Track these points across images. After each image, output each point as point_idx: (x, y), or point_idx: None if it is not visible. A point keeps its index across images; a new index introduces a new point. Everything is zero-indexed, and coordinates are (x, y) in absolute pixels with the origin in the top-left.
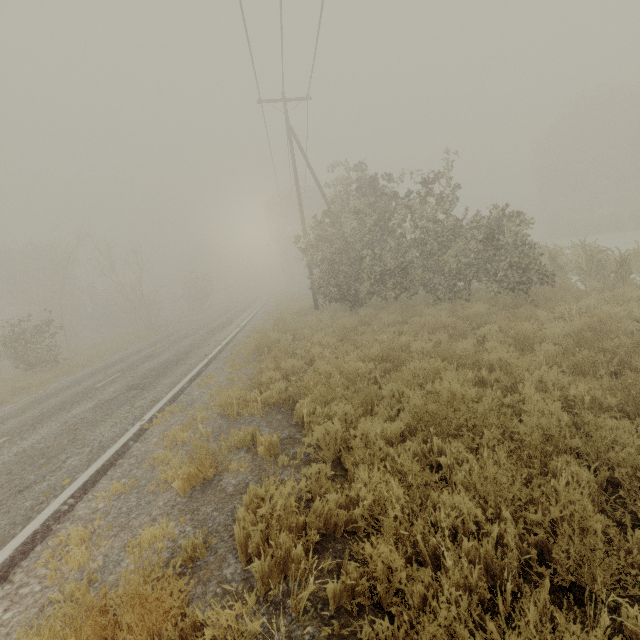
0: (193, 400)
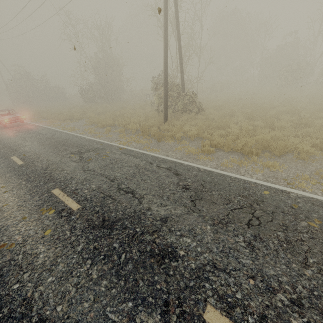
0: None
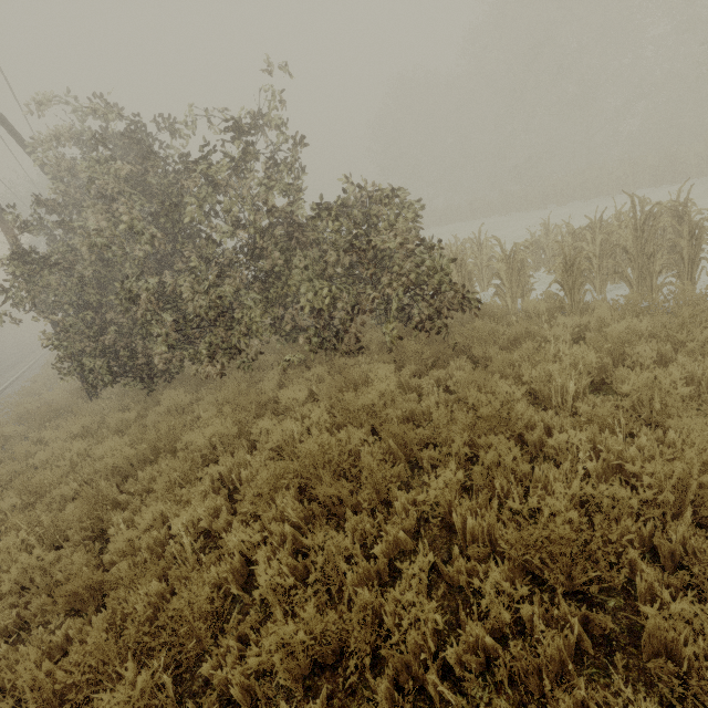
0: None
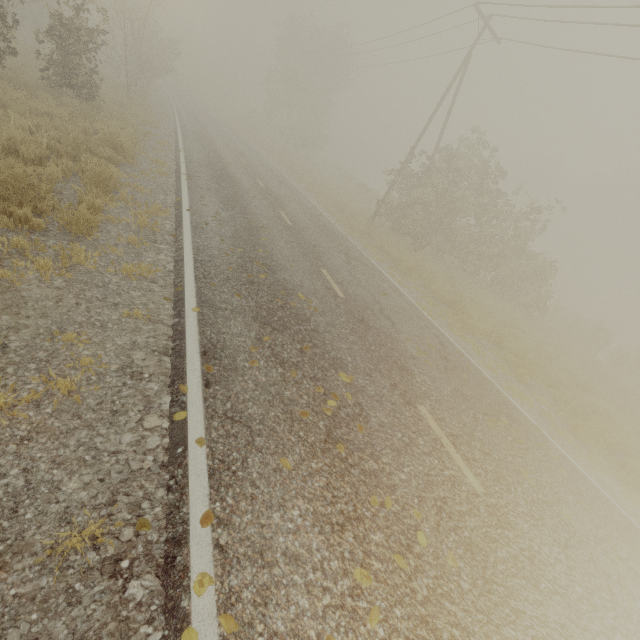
0: (417, 300)
